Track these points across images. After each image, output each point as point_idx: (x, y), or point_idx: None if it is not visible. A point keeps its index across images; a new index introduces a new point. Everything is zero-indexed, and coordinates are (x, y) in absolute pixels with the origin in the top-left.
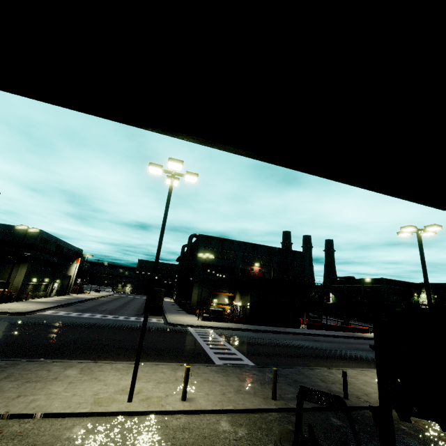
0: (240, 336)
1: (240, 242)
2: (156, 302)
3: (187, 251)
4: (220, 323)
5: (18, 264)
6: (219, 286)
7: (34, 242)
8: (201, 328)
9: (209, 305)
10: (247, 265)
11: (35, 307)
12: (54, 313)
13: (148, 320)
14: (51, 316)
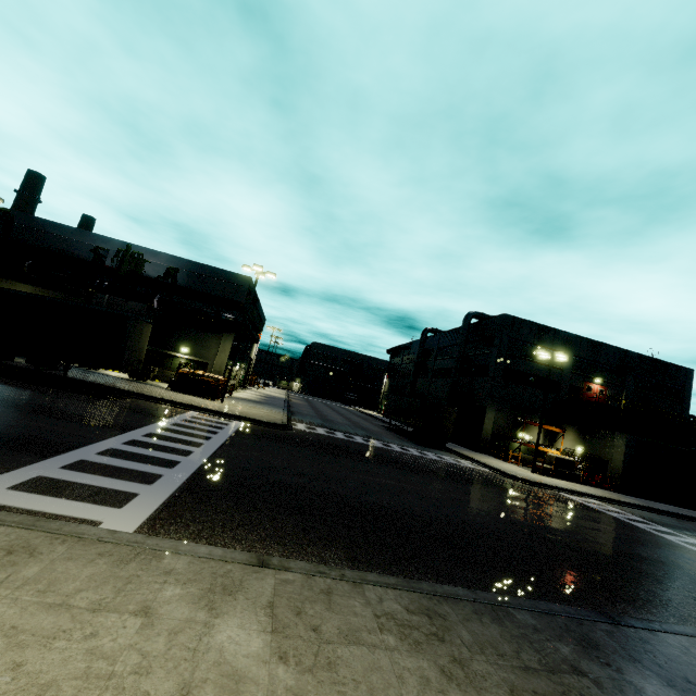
0: (693, 532)
1: (571, 336)
2: (442, 427)
3: (462, 342)
4: (579, 486)
5: (218, 334)
6: (529, 410)
7: (241, 298)
8: (579, 496)
9: (510, 442)
10: (580, 379)
11: (272, 413)
12: (311, 429)
13: (462, 464)
14: (323, 436)
